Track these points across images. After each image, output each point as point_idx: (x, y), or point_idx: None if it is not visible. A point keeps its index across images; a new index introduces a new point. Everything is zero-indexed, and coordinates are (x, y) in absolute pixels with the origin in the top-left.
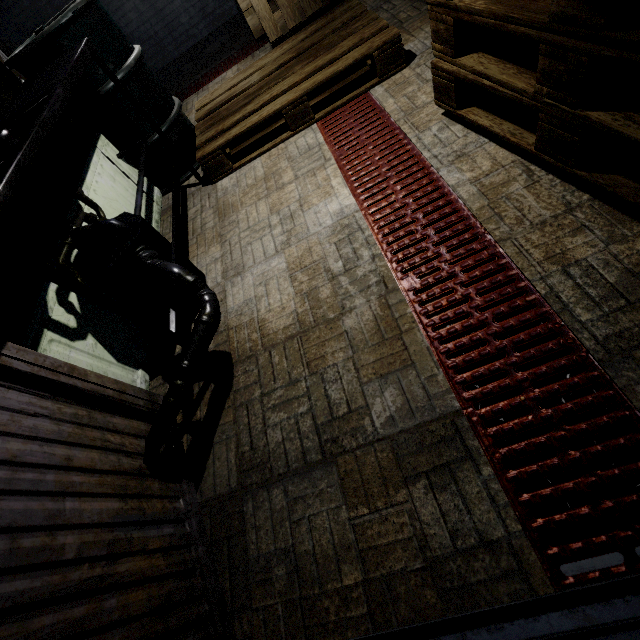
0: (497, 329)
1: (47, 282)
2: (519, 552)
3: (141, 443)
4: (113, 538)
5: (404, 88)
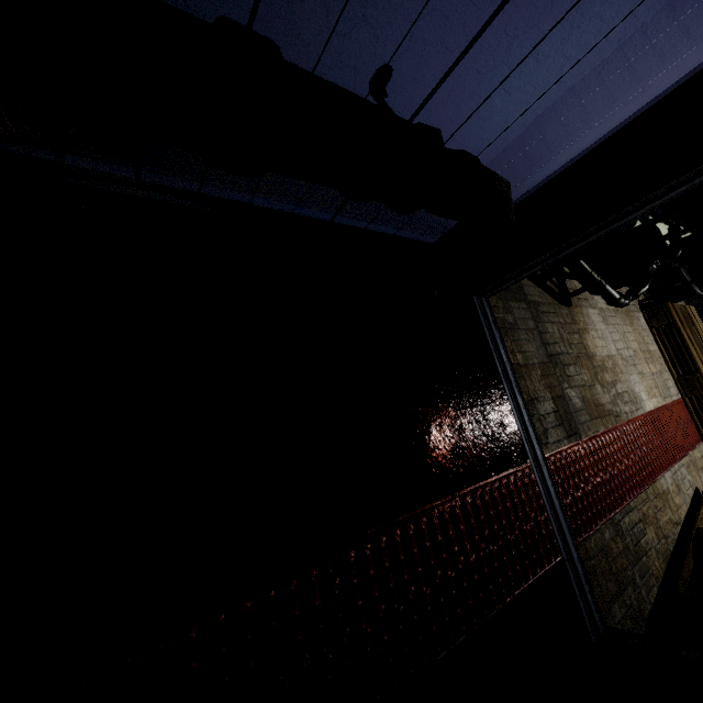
0: (613, 472)
1: None
2: (547, 446)
3: None
4: None
5: None
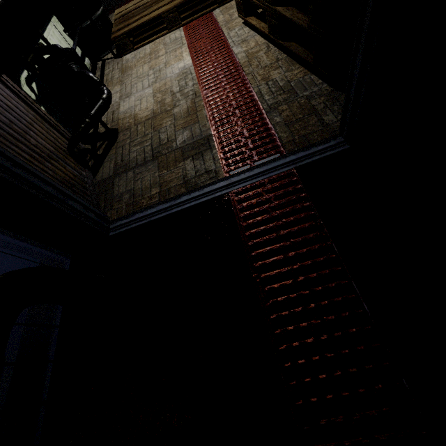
0: (235, 106)
1: (21, 73)
2: (217, 171)
3: (66, 146)
4: (50, 154)
5: (229, 10)
